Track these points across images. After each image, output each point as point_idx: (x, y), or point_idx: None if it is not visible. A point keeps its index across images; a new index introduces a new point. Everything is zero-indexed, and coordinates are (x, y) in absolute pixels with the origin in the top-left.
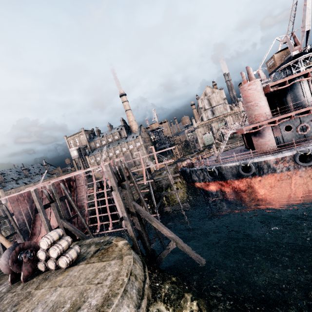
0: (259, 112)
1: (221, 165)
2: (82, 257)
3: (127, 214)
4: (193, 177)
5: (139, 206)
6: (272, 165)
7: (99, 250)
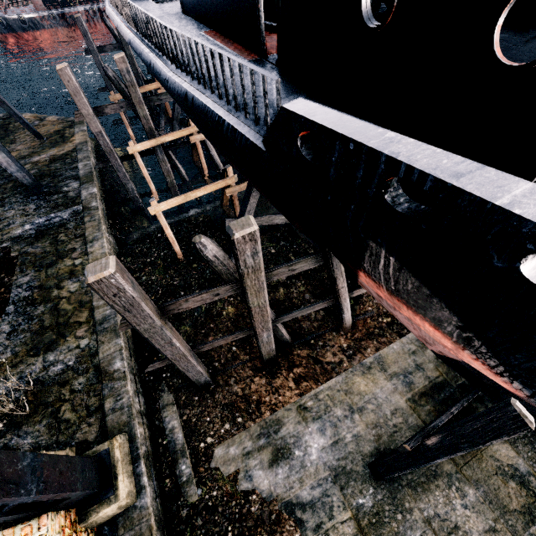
0: None
1: (6, 17)
2: None
3: None
4: None
5: None
6: (40, 22)
7: None
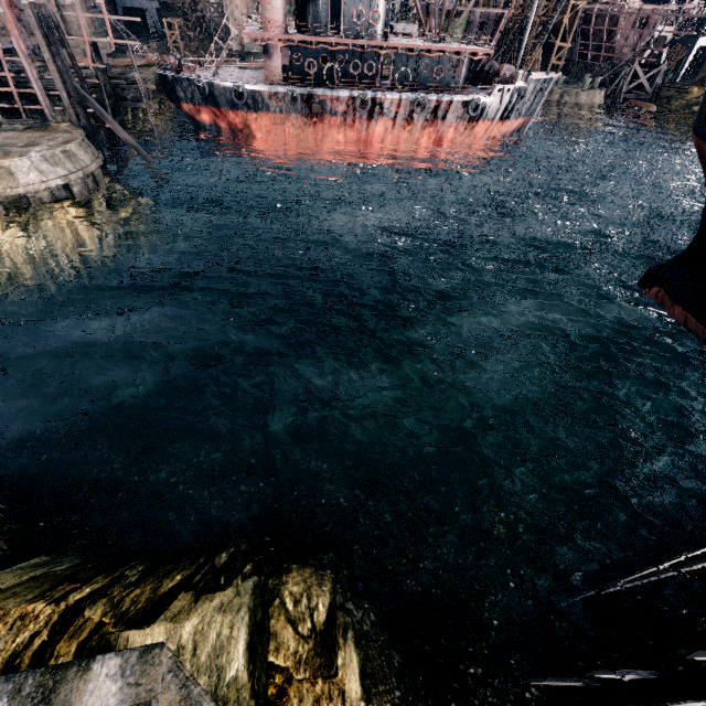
0: (271, 17)
1: (213, 81)
2: (7, 129)
3: (69, 96)
4: (178, 91)
5: (85, 92)
6: (266, 100)
7: (33, 128)
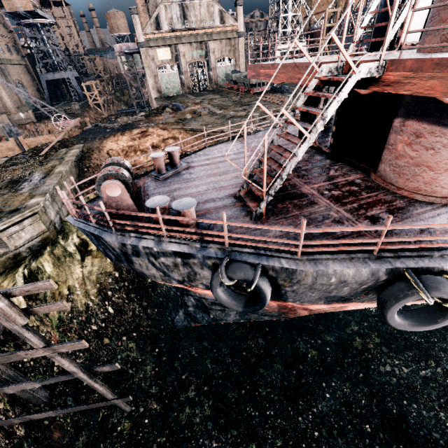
0: None
1: (296, 265)
2: None
3: None
4: (141, 266)
5: None
6: None
7: None
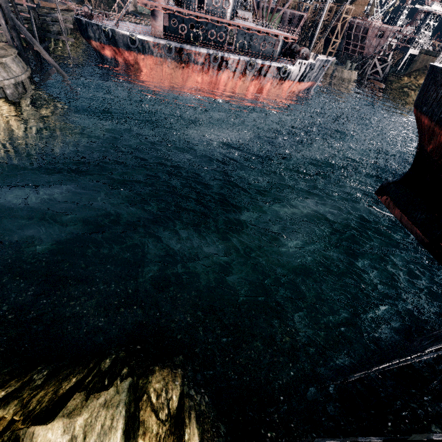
0: None
1: (115, 29)
2: None
3: (6, 23)
4: (89, 32)
5: (19, 22)
6: (151, 47)
7: None
